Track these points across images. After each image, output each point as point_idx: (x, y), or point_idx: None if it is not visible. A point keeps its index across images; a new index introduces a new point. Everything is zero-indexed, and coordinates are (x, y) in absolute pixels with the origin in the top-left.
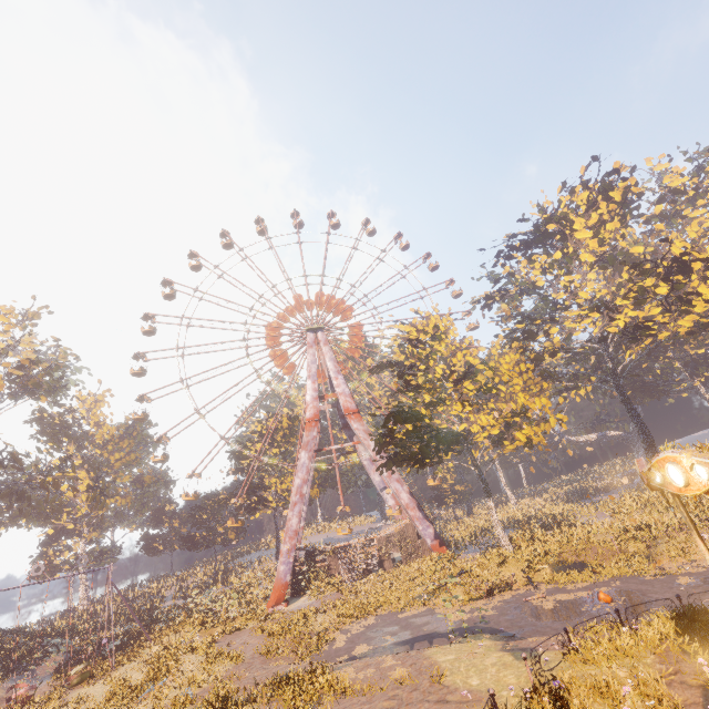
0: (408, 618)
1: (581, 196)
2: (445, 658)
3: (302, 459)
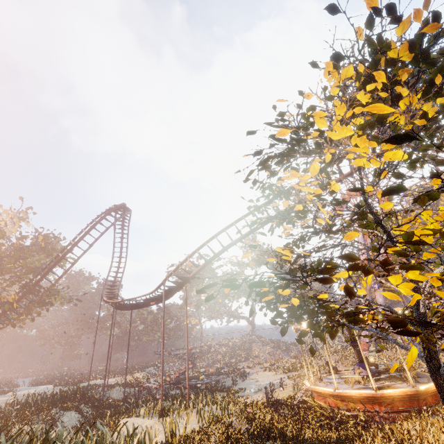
0: None
1: None
2: None
3: None
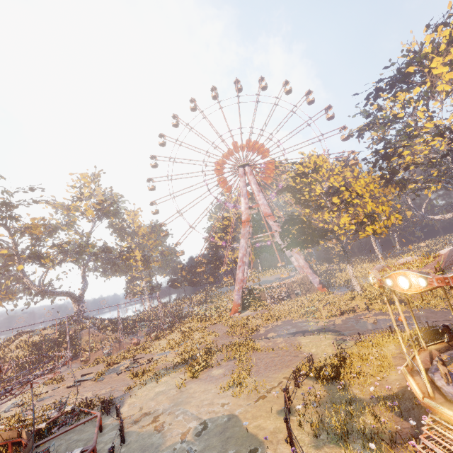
0: (296, 323)
1: (442, 34)
2: (305, 341)
3: (242, 243)
